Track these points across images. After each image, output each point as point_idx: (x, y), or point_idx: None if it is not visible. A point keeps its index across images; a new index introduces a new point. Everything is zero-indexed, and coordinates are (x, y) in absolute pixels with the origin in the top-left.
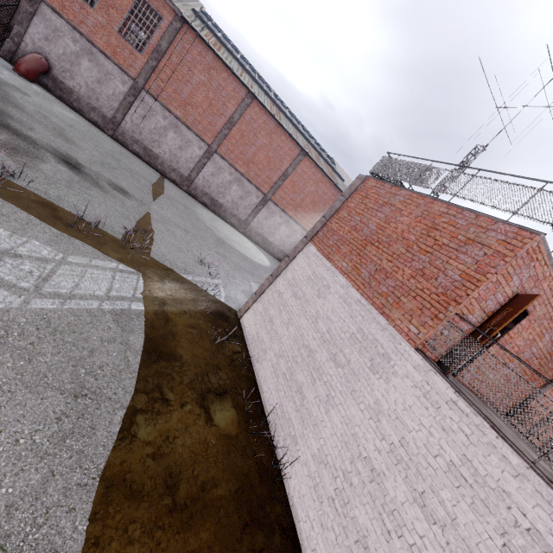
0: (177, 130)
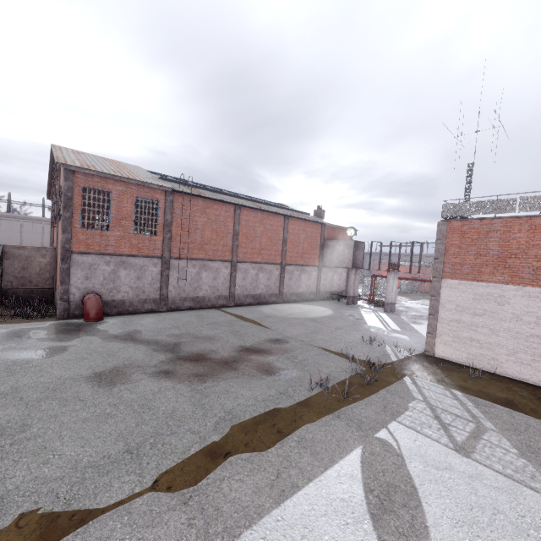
0: (206, 268)
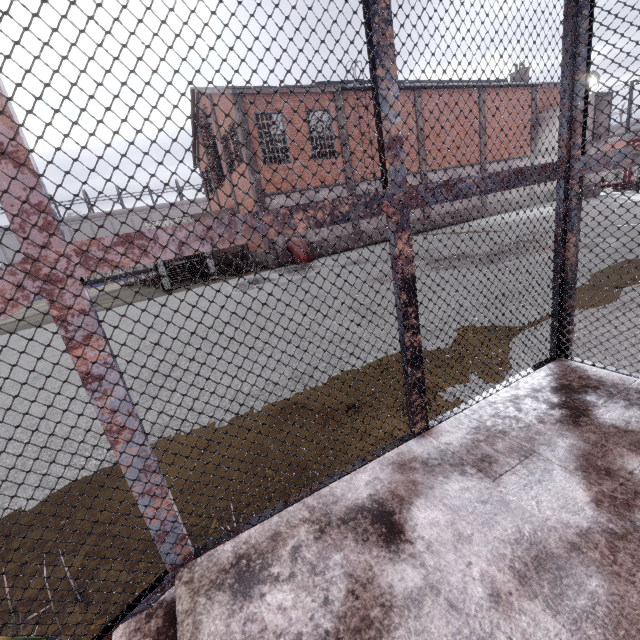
0: None
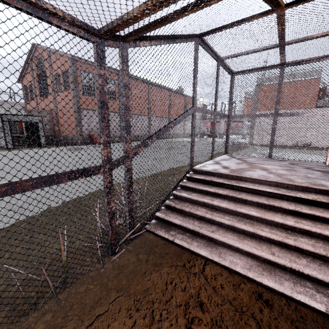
0: (138, 119)
